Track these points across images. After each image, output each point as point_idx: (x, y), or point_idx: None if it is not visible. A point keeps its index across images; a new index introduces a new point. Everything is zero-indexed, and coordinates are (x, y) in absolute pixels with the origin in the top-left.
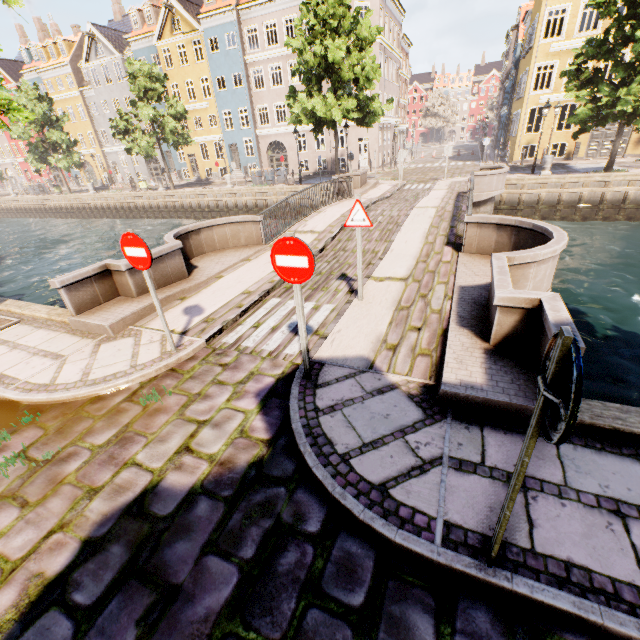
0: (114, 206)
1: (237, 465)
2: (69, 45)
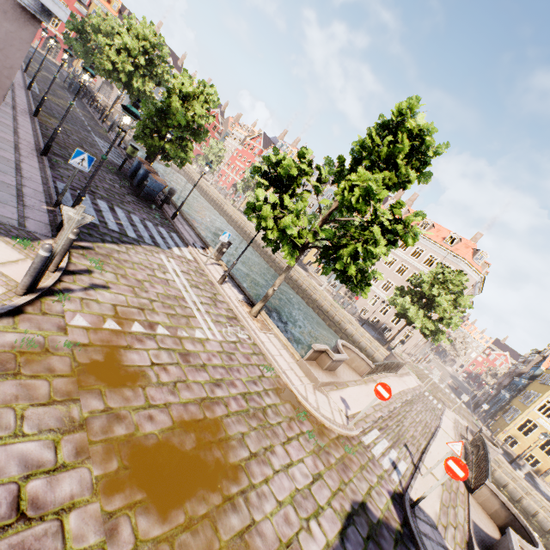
0: (253, 236)
1: (392, 524)
2: None
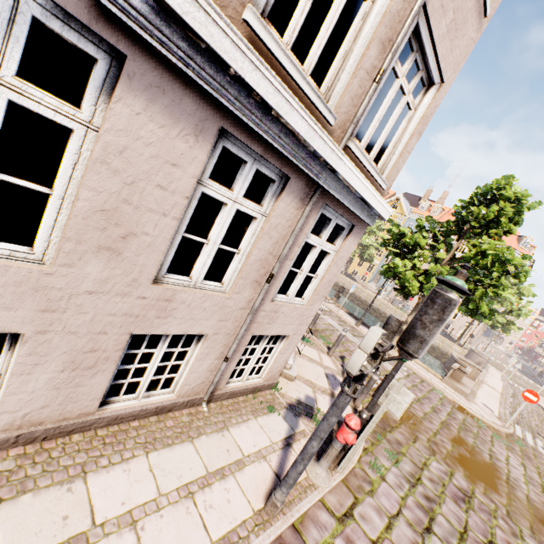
0: None
1: None
2: None
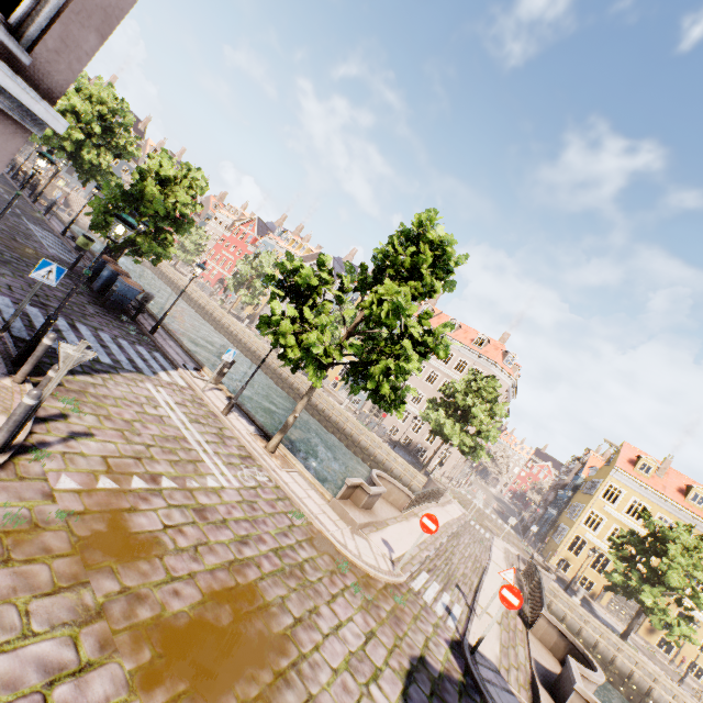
0: (250, 346)
1: (454, 676)
2: (309, 251)
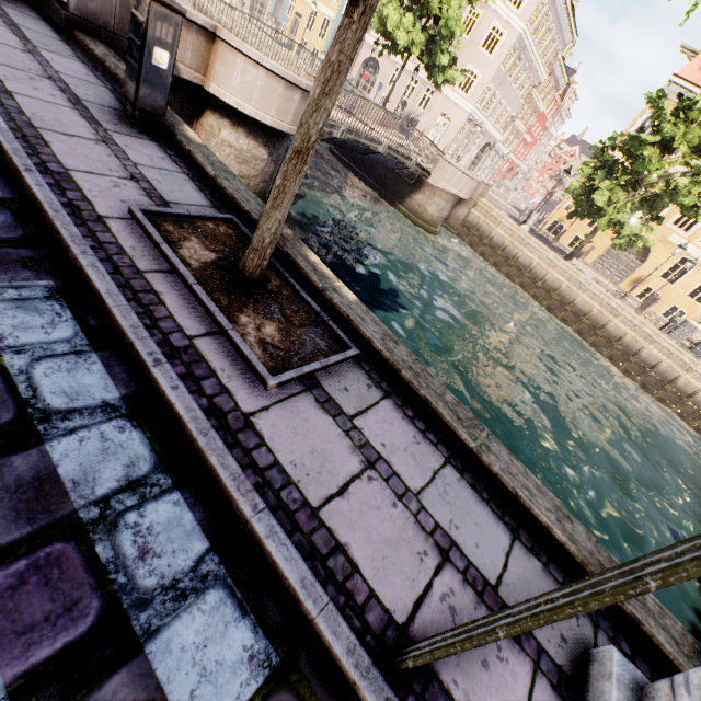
0: None
1: None
2: None
